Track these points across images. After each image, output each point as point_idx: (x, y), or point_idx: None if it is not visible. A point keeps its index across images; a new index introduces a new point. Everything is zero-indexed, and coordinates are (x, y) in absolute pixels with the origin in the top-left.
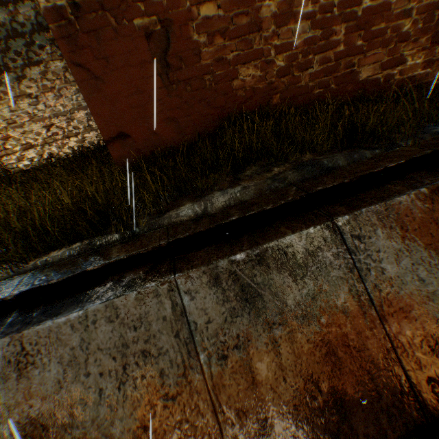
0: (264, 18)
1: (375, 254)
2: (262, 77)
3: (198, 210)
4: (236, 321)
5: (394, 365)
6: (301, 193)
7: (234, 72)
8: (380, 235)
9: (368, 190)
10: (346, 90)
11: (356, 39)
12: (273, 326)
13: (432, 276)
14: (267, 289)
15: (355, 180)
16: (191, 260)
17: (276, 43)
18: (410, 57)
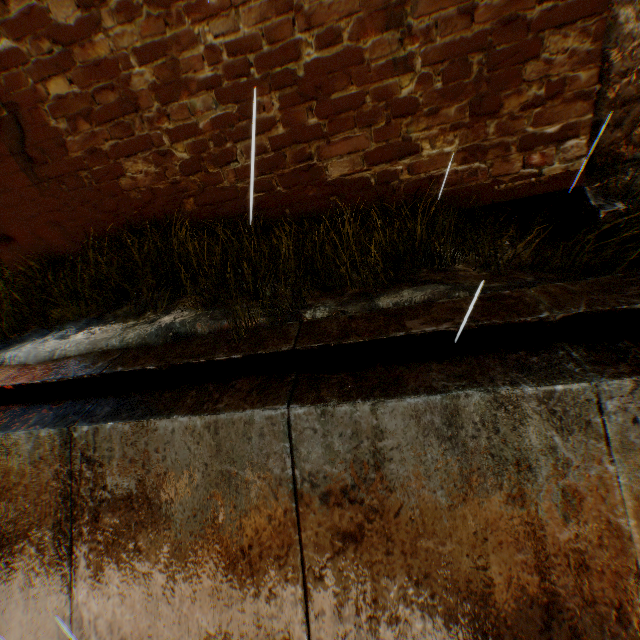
0: (139, 91)
1: (100, 490)
2: (160, 173)
3: (24, 355)
4: None
5: (66, 638)
6: (99, 370)
7: (119, 166)
8: (115, 467)
9: (172, 389)
10: (307, 195)
11: (305, 114)
12: None
13: (155, 549)
14: None
15: (168, 368)
16: None
17: (167, 126)
18: (430, 142)
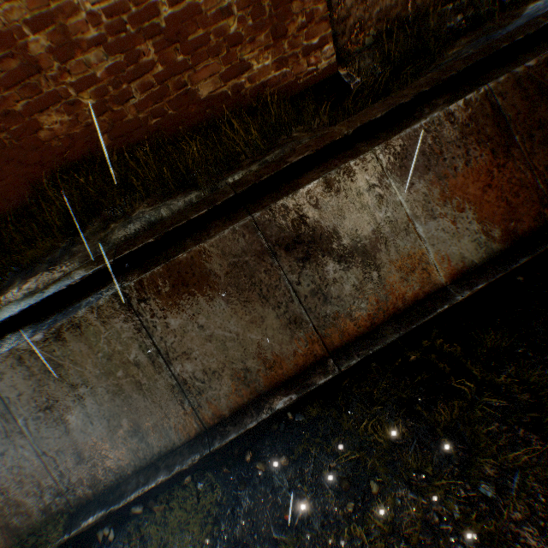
0: (39, 55)
1: (161, 312)
2: (74, 120)
3: (25, 289)
4: (45, 389)
5: (180, 395)
6: (110, 260)
7: (35, 122)
8: (164, 295)
9: (172, 246)
10: (191, 113)
11: (174, 54)
12: (77, 387)
13: (211, 321)
14: (68, 360)
15: (162, 237)
16: (3, 346)
17: (71, 80)
18: (255, 61)
